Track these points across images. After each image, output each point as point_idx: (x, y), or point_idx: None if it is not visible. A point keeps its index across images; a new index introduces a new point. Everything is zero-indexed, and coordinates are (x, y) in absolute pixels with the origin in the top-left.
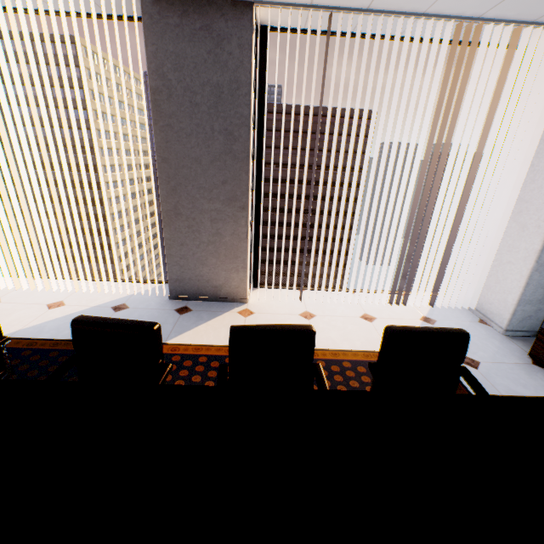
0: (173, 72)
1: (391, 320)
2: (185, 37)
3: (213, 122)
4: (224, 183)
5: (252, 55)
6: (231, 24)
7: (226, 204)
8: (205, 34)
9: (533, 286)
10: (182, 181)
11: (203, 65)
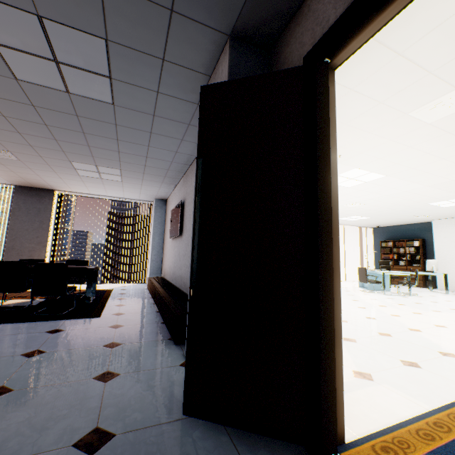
0: (23, 204)
1: (108, 286)
2: (30, 196)
3: (36, 218)
4: (38, 237)
5: (53, 201)
6: (47, 194)
7: (37, 245)
8: (37, 195)
9: (153, 267)
10: (19, 236)
11: (35, 203)
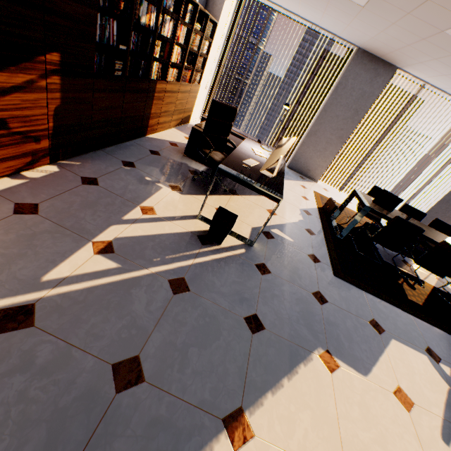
0: None
1: None
2: None
3: None
4: None
5: None
6: None
7: None
8: None
9: None
10: None
11: None
